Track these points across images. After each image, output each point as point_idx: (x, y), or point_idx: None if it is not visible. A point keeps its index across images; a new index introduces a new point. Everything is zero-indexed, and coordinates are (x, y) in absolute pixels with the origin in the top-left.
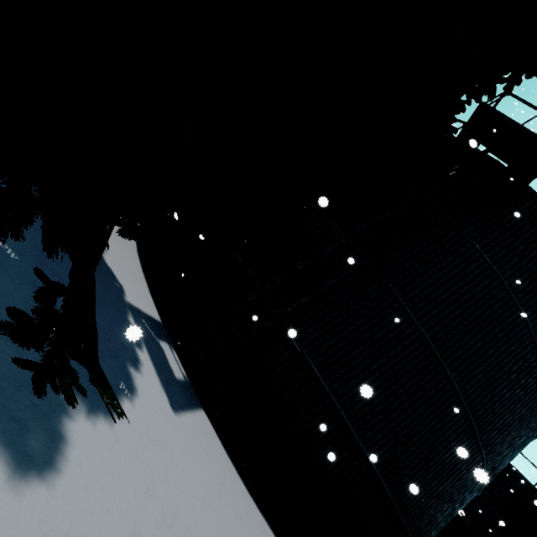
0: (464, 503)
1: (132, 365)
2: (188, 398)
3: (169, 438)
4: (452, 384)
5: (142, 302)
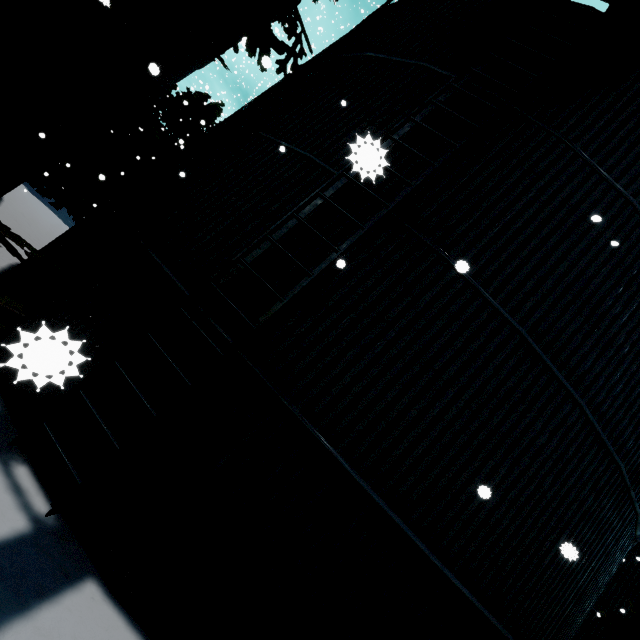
0: None
1: None
2: (14, 587)
3: None
4: (580, 409)
5: None
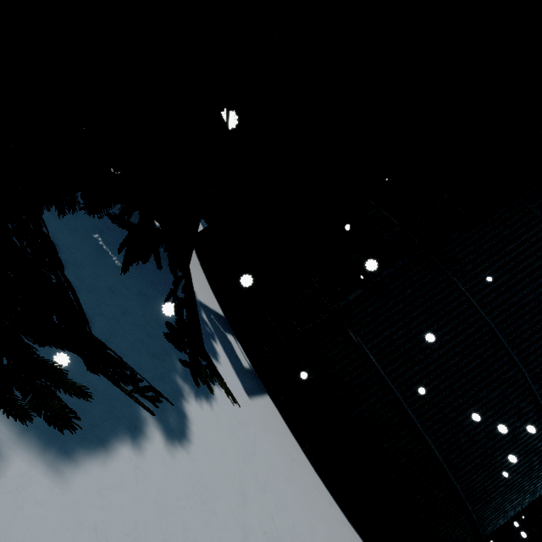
0: (536, 494)
1: (213, 357)
2: (256, 385)
3: (250, 419)
4: (522, 374)
5: (207, 299)
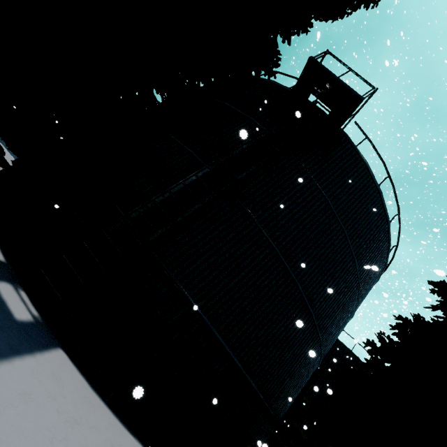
0: (309, 376)
1: None
2: (34, 340)
3: None
4: (297, 286)
5: None
